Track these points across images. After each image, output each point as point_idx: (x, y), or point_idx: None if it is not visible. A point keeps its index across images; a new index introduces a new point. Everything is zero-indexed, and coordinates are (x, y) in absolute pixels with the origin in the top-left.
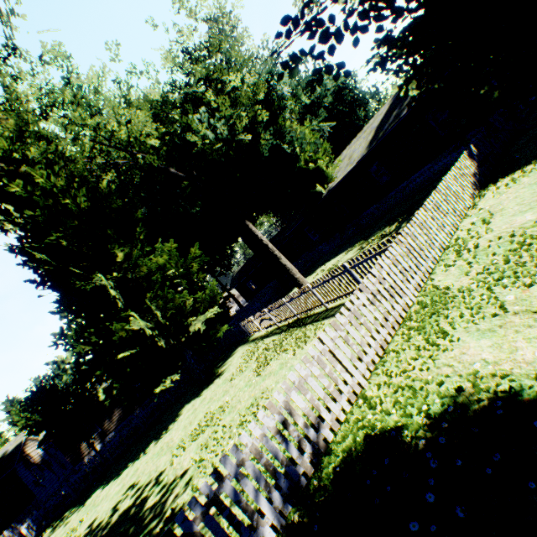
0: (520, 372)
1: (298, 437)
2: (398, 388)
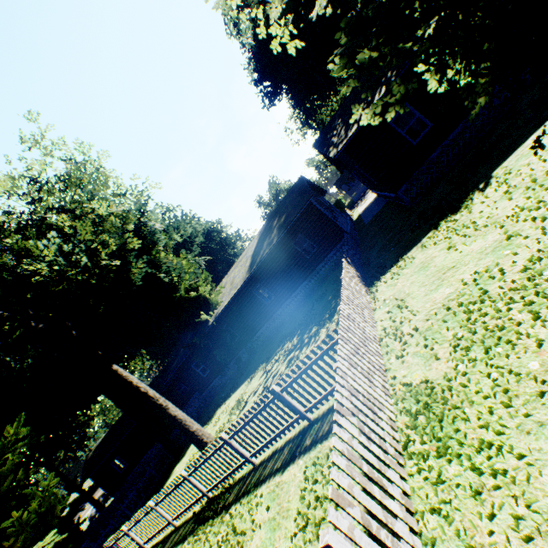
0: None
1: None
2: None
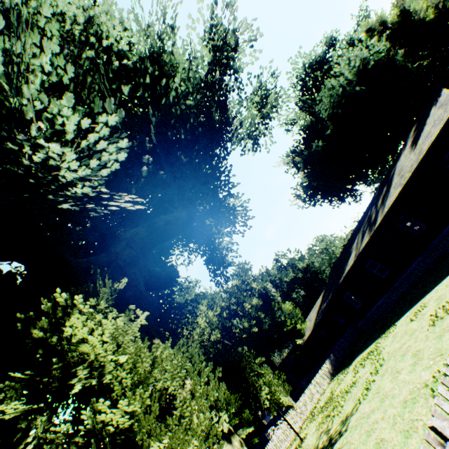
0: None
1: None
2: None
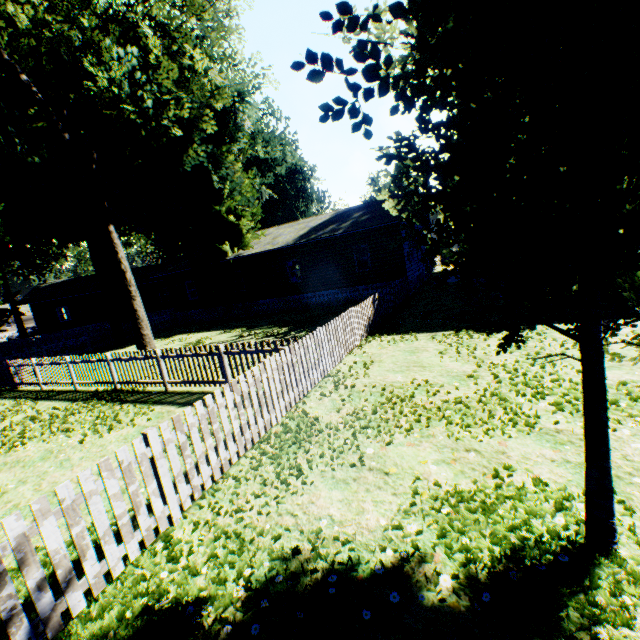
0: (362, 541)
1: (12, 610)
2: (223, 534)
